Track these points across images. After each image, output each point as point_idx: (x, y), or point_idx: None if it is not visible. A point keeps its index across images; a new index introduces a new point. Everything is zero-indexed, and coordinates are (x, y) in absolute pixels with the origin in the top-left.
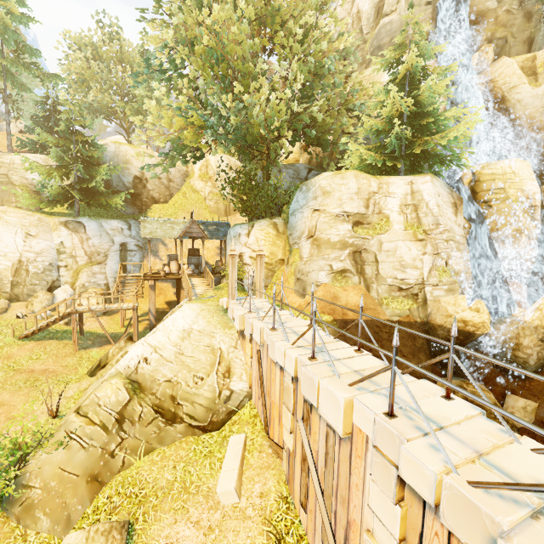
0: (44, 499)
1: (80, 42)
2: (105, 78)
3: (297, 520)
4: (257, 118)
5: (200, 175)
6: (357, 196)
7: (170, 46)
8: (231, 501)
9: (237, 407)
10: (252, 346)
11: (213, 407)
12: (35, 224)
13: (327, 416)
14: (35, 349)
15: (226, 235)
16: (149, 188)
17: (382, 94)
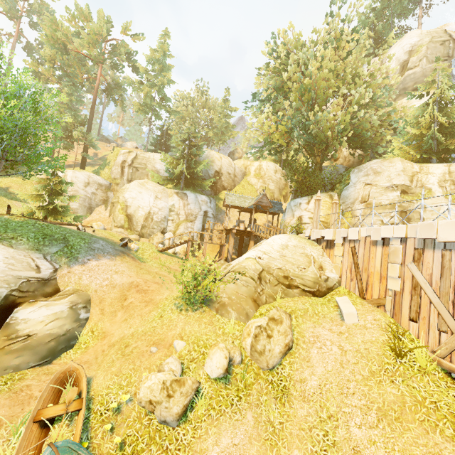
0: (230, 303)
1: (183, 97)
2: (194, 117)
3: (407, 332)
4: (324, 127)
5: (254, 174)
6: (403, 174)
7: (271, 87)
8: (352, 322)
9: (332, 287)
10: (343, 248)
11: (318, 282)
12: (161, 191)
13: (447, 237)
14: (168, 258)
15: (280, 210)
16: (222, 179)
17: (417, 112)
